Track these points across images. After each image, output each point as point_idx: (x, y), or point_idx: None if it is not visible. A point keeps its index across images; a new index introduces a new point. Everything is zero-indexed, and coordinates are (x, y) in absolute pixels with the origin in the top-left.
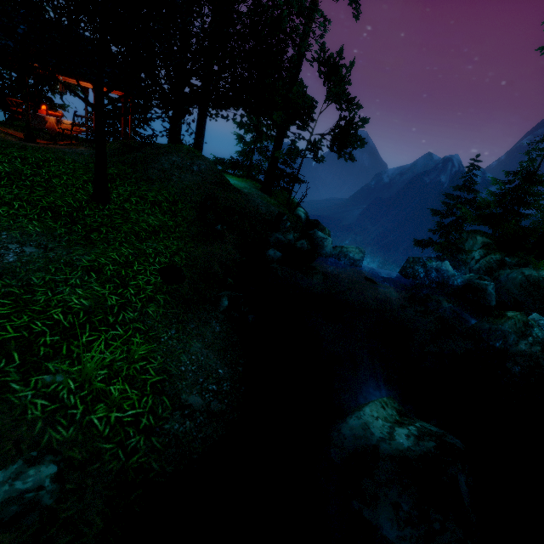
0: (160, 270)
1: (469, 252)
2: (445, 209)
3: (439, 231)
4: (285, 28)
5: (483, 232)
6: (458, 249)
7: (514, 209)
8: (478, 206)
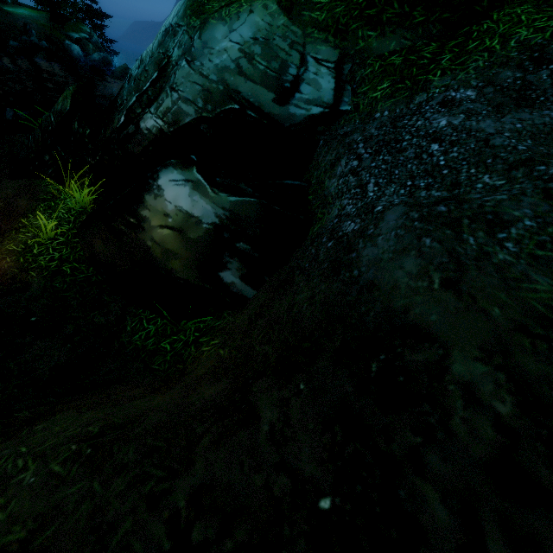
0: None
1: None
2: None
3: None
4: None
5: None
6: None
7: None
8: None
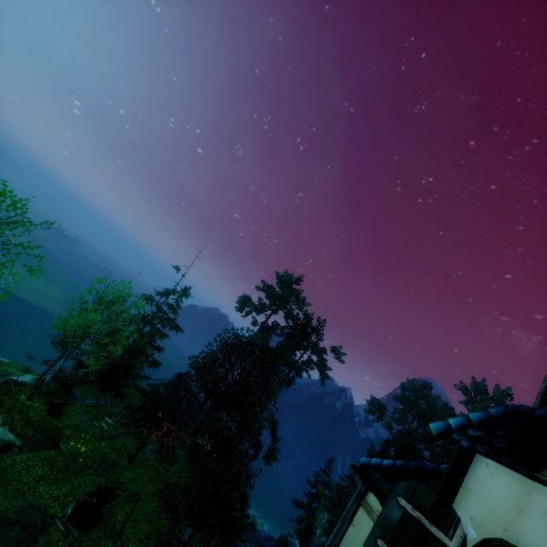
0: (215, 544)
1: (316, 527)
2: (314, 482)
3: (308, 496)
4: (262, 421)
5: (330, 509)
6: (311, 523)
7: (345, 501)
8: (330, 487)
